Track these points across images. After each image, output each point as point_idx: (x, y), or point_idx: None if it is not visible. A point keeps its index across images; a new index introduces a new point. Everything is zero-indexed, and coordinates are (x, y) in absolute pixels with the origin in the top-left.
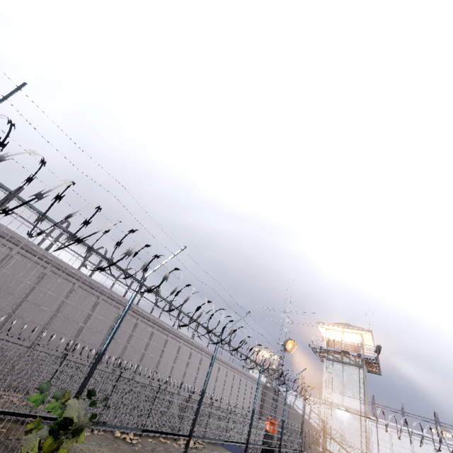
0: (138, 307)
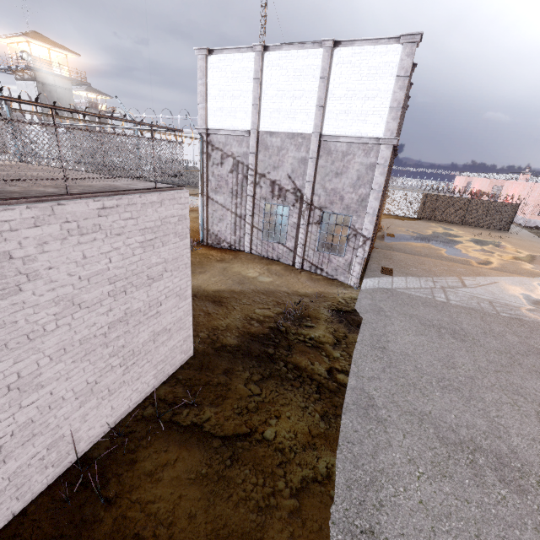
0: None
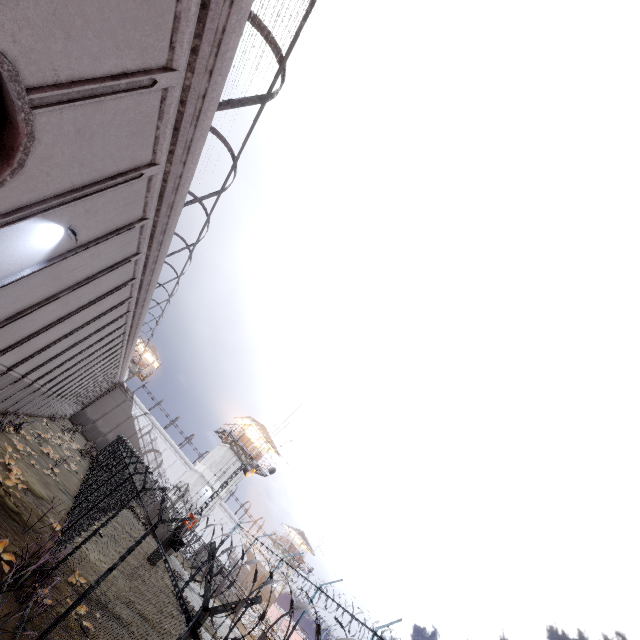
0: (141, 325)
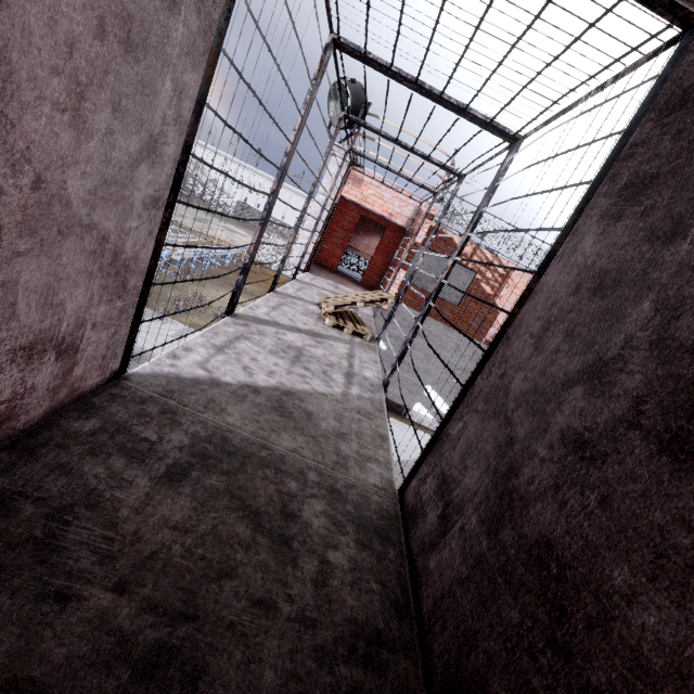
0: None
